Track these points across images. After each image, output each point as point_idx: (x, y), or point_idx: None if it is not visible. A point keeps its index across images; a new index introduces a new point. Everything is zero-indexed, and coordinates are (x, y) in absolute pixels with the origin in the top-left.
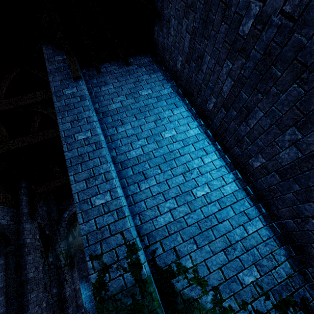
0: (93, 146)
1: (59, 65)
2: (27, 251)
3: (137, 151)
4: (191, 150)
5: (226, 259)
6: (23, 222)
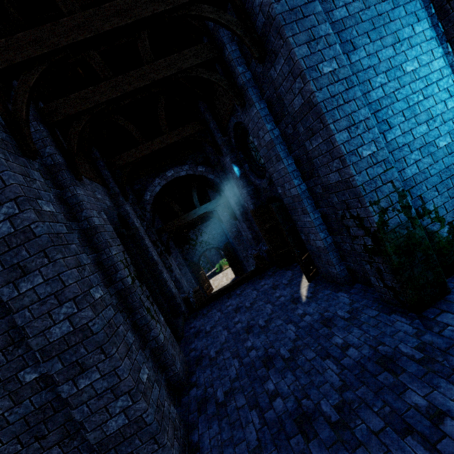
0: (344, 84)
1: None
2: (141, 235)
3: (377, 93)
4: (435, 92)
5: None
6: (123, 204)
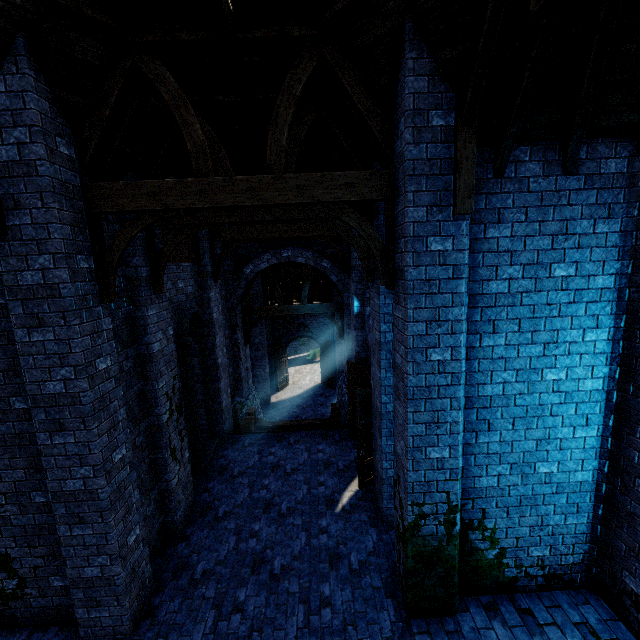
0: (448, 379)
1: (433, 152)
2: (214, 331)
3: (494, 388)
4: (569, 413)
5: (528, 534)
6: (208, 288)
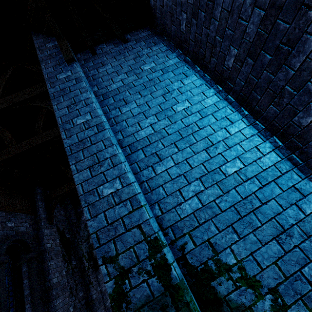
0: (94, 129)
1: (50, 52)
2: (48, 256)
3: (146, 131)
4: (212, 121)
5: (282, 250)
6: (42, 228)
